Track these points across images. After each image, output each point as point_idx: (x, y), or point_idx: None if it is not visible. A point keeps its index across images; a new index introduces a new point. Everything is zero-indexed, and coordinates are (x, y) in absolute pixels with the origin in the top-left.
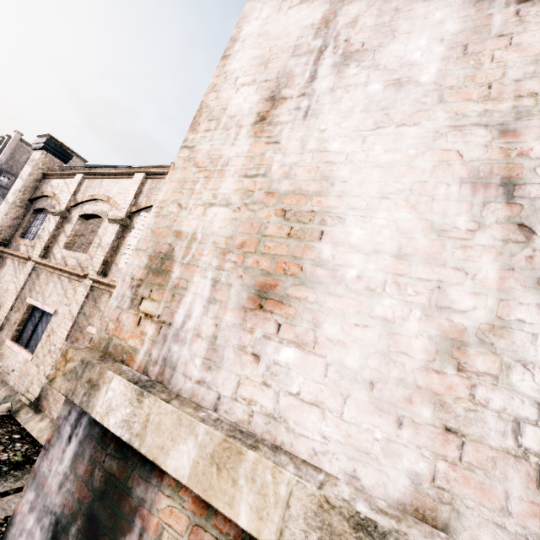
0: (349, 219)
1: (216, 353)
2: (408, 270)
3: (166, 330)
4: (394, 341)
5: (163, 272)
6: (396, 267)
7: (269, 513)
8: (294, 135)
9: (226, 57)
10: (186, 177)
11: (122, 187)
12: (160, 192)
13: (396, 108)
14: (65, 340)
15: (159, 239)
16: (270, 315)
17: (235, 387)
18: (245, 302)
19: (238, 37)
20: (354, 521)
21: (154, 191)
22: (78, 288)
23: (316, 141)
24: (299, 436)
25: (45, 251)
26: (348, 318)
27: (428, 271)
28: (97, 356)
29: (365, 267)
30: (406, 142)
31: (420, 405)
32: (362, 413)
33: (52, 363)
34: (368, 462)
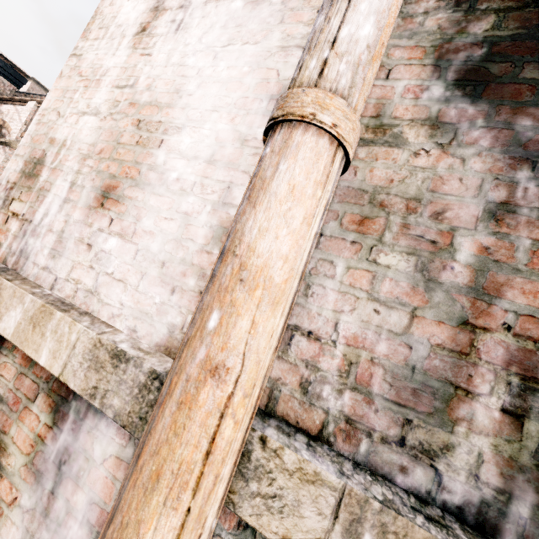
0: (185, 129)
1: (61, 245)
2: (213, 173)
3: (27, 226)
4: (187, 230)
5: (33, 175)
6: (206, 171)
7: (61, 353)
8: (164, 48)
9: None
10: (69, 86)
11: None
12: (45, 100)
13: (247, 26)
14: None
15: (35, 145)
16: (107, 212)
17: (69, 271)
18: (92, 201)
19: None
20: (113, 352)
21: None
22: None
23: (180, 55)
24: (105, 305)
25: None
26: (161, 213)
27: (225, 174)
28: None
29: (184, 171)
30: (244, 59)
31: (190, 277)
32: (151, 285)
33: None
34: (145, 320)
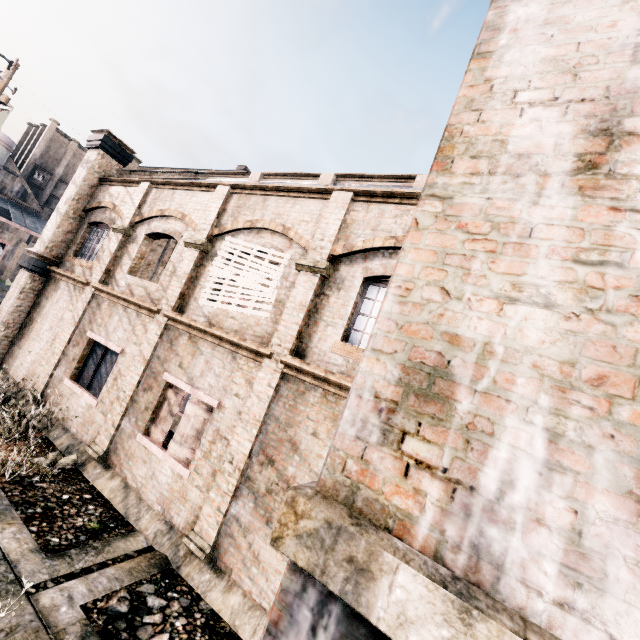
0: None
1: (587, 563)
2: None
3: (466, 497)
4: None
5: (436, 397)
6: None
7: None
8: None
9: (484, 56)
10: (448, 247)
11: (200, 202)
12: (400, 265)
13: None
14: (136, 387)
15: (414, 340)
16: None
17: None
18: (634, 485)
19: (501, 24)
20: None
21: (243, 211)
22: (148, 325)
23: None
24: None
25: (105, 275)
26: None
27: None
28: (344, 514)
29: None
30: None
31: None
32: None
33: (122, 412)
34: None
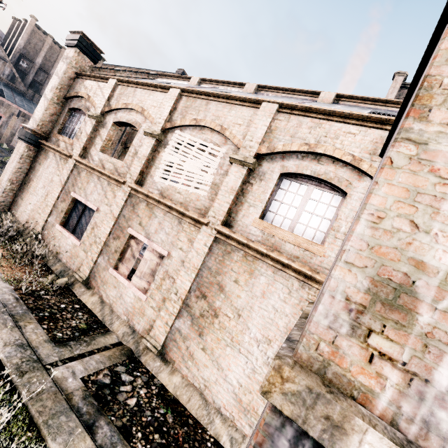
0: None
1: None
2: None
3: (421, 386)
4: None
5: (400, 308)
6: None
7: None
8: None
9: None
10: (420, 187)
11: (156, 100)
12: (373, 196)
13: None
14: (108, 235)
15: (383, 260)
16: None
17: None
18: None
19: None
20: None
21: (189, 111)
22: (116, 192)
23: None
24: None
25: (83, 151)
26: None
27: None
28: (319, 383)
29: None
30: None
31: None
32: None
33: (98, 252)
34: None
